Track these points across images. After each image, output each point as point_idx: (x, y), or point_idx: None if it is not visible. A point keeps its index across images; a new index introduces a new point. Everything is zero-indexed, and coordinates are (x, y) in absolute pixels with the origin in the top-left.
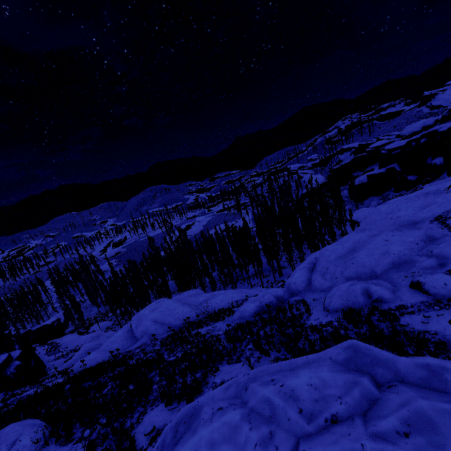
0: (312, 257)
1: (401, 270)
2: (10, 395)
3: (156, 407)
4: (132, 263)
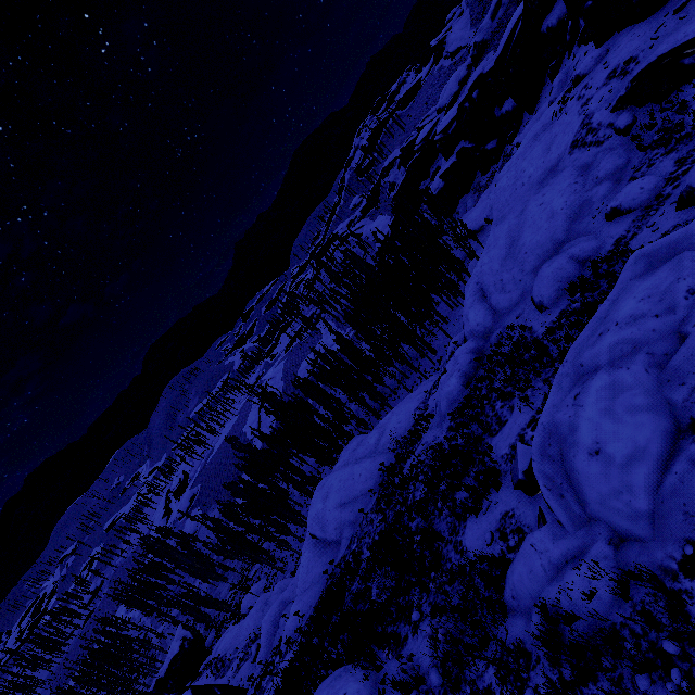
0: (472, 286)
1: (583, 217)
2: None
3: (465, 529)
4: (232, 485)
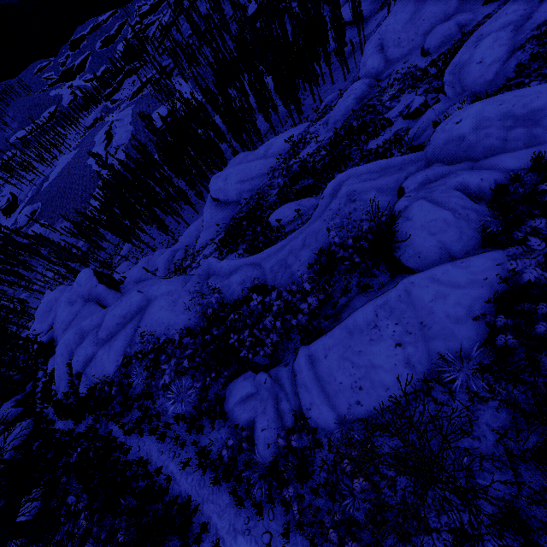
0: (374, 41)
1: (469, 1)
2: (182, 272)
3: (368, 146)
4: (105, 189)
